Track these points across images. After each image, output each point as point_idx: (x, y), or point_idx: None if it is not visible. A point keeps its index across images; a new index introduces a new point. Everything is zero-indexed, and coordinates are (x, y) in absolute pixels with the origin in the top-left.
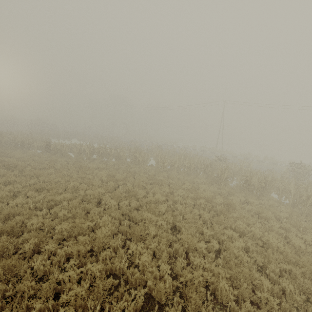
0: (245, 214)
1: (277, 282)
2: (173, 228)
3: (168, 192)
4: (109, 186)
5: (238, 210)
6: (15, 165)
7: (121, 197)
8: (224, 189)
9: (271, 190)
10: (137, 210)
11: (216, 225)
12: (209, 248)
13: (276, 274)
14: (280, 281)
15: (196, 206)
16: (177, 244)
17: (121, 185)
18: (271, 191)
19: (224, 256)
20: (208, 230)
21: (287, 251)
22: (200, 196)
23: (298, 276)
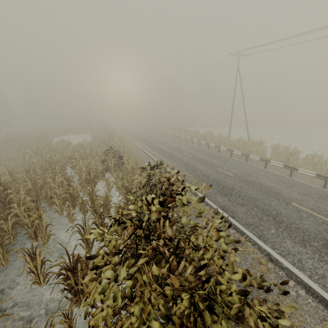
0: None
1: None
2: None
3: None
4: None
5: None
6: None
7: None
8: None
9: None
10: None
11: None
12: None
13: None
14: None
15: None
16: None
17: None
18: None
19: None
20: None
21: None
22: None
23: None
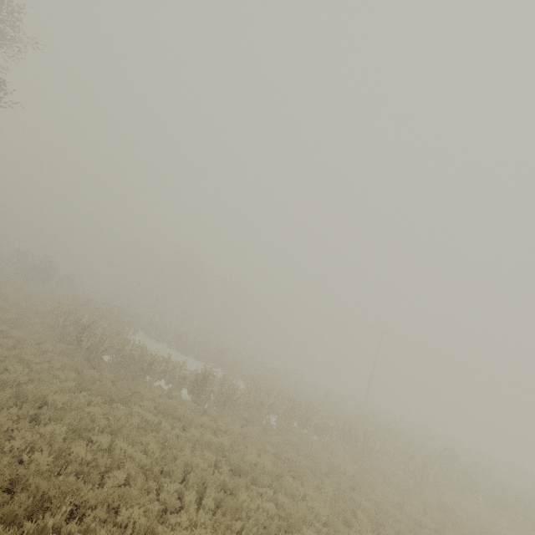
0: None
1: None
2: None
3: None
4: None
5: None
6: (261, 467)
7: None
8: None
9: None
10: None
11: None
12: None
13: None
14: None
15: None
16: None
17: None
18: None
19: None
20: None
21: None
22: None
23: None
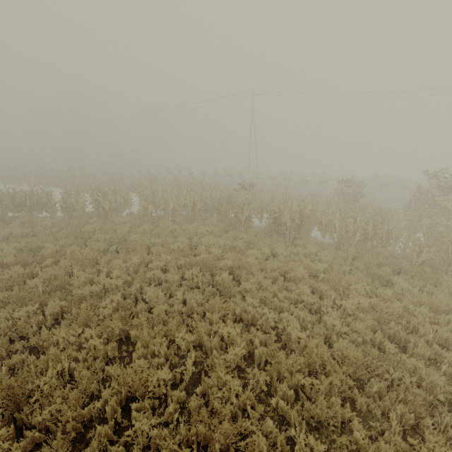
0: (262, 281)
1: (289, 416)
2: (127, 342)
3: (142, 263)
4: (13, 277)
5: (256, 274)
6: None
7: (27, 297)
8: (242, 238)
9: (311, 226)
10: (64, 318)
11: (202, 322)
12: (179, 376)
13: (290, 397)
14: (291, 415)
15: (185, 282)
16: (104, 393)
17: (45, 268)
18: (311, 228)
19: (204, 385)
20: (186, 335)
21: (311, 346)
22: (194, 261)
23: (320, 398)
